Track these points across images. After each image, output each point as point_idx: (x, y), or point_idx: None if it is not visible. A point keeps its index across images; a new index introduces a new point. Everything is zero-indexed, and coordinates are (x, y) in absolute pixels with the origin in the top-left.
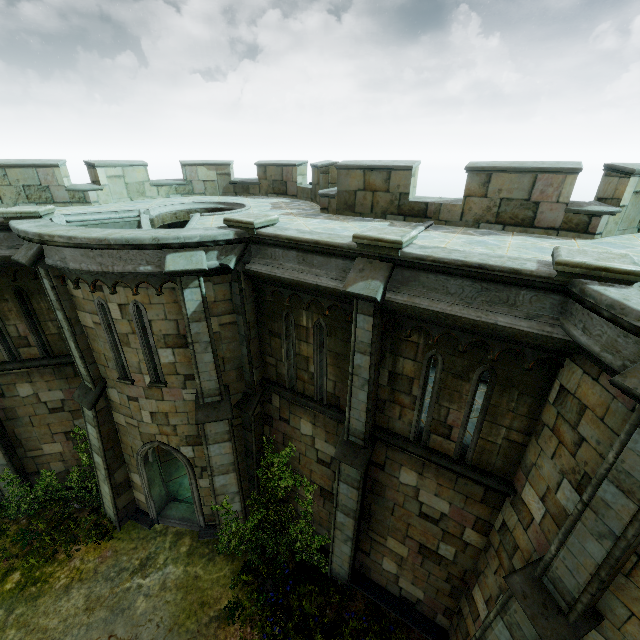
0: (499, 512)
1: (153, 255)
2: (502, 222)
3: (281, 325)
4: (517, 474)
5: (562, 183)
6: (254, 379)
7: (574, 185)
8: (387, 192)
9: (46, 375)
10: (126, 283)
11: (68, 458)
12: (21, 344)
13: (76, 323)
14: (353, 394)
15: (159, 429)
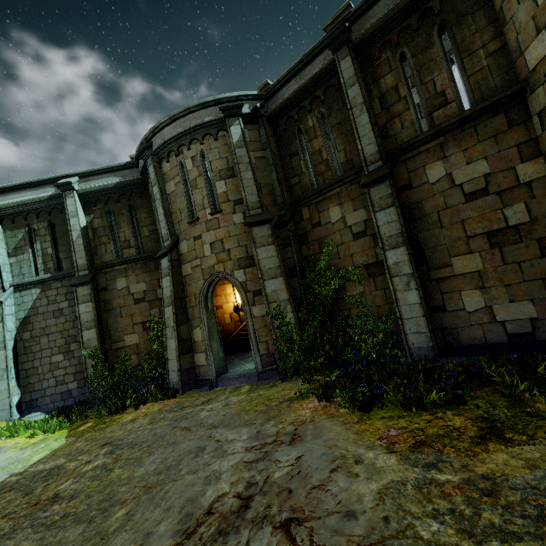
0: (531, 120)
1: (212, 111)
2: None
3: (296, 143)
4: (517, 71)
5: None
6: (285, 198)
7: None
8: None
9: (137, 270)
10: (197, 138)
11: (142, 350)
12: (125, 246)
13: (164, 192)
14: (357, 125)
15: (217, 258)
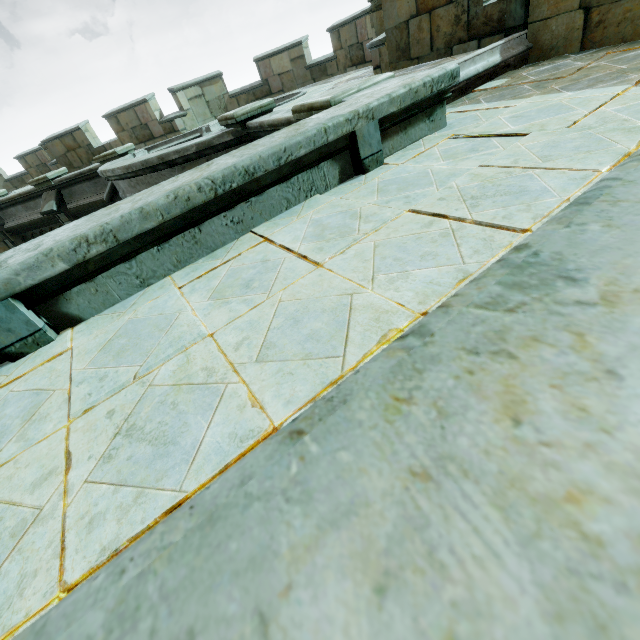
0: None
1: None
2: (142, 142)
3: None
4: None
5: (147, 109)
6: None
7: (152, 108)
8: (81, 147)
9: None
10: None
11: None
12: None
13: None
14: None
15: None
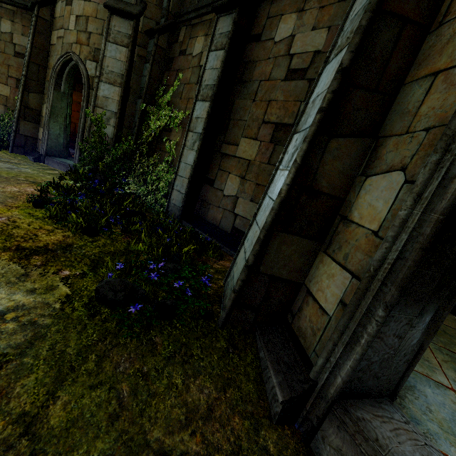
0: None
1: None
2: None
3: None
4: None
5: None
6: (170, 2)
7: None
8: None
9: (25, 20)
10: None
11: (10, 105)
12: None
13: None
14: None
15: (77, 37)
